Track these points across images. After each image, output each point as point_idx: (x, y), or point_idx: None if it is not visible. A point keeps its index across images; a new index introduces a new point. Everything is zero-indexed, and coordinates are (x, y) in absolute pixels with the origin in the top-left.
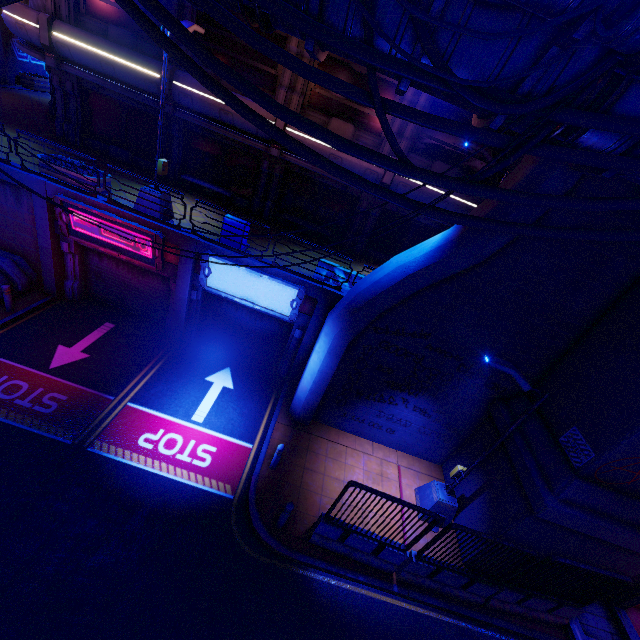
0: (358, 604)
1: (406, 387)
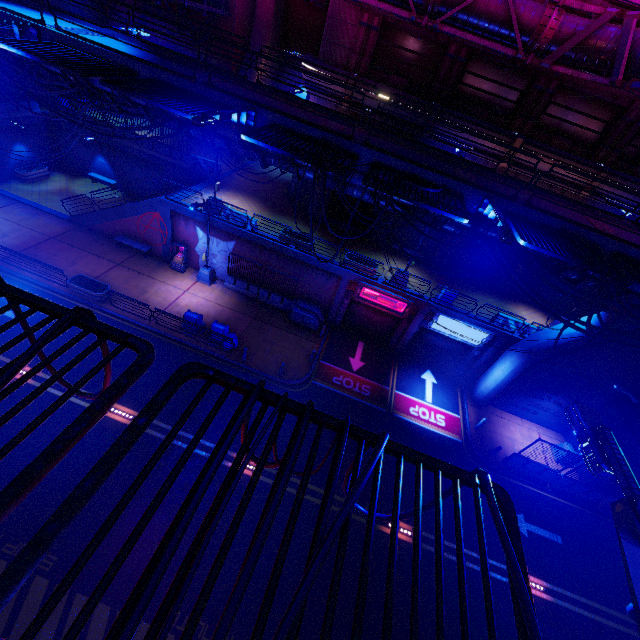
0: (532, 494)
1: (552, 391)
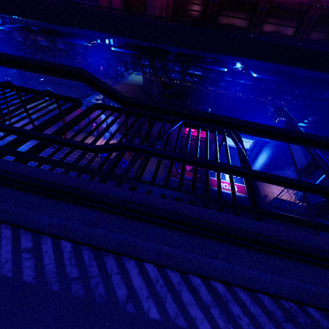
0: None
1: (290, 165)
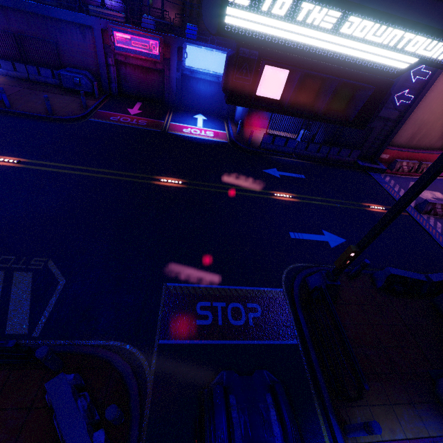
0: (283, 160)
1: None
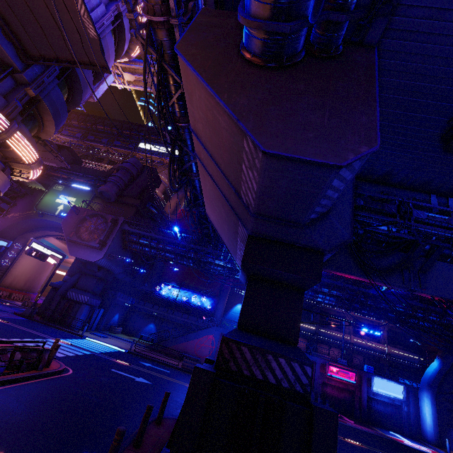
0: None
1: None
